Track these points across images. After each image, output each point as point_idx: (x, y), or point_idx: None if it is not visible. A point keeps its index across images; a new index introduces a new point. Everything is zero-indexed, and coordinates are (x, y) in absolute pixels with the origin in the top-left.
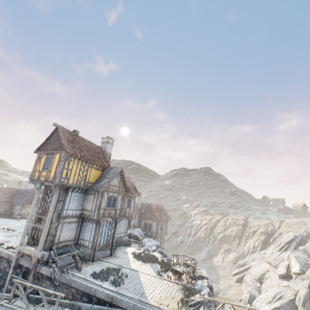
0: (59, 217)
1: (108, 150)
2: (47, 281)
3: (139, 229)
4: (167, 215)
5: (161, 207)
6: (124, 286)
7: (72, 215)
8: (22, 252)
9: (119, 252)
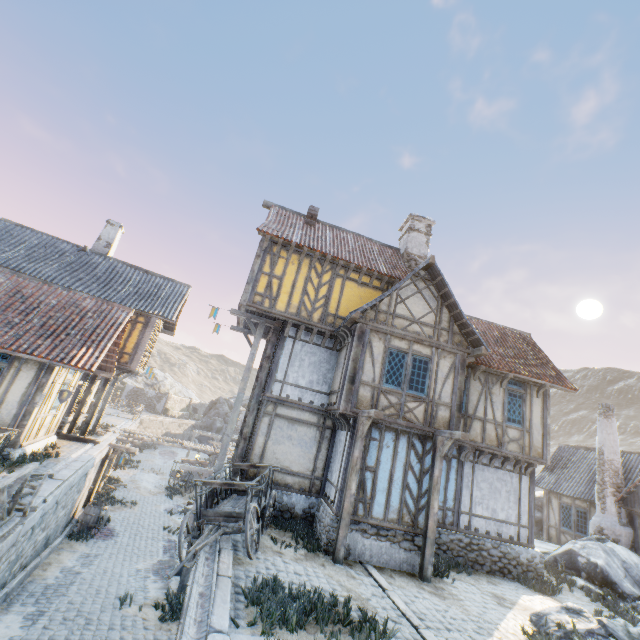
0: (262, 397)
1: (414, 250)
2: None
3: (627, 552)
4: None
5: None
6: None
7: (298, 402)
8: None
9: (473, 586)
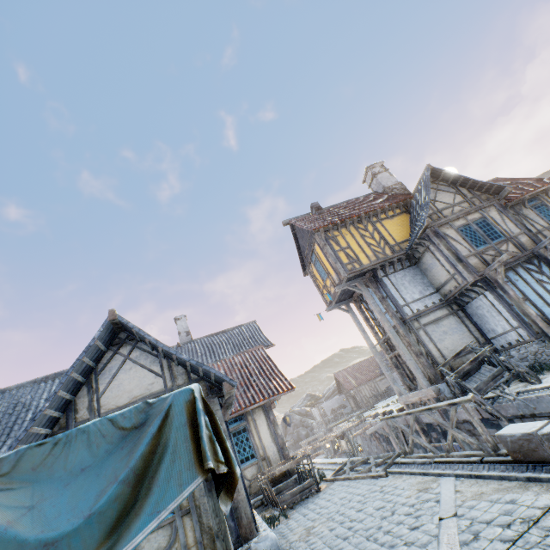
0: (404, 322)
1: (388, 184)
2: (488, 431)
3: None
4: None
5: None
6: None
7: (427, 309)
8: (409, 404)
9: None
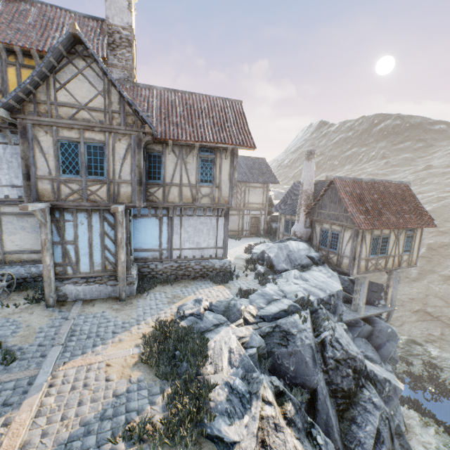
0: None
1: (116, 20)
2: None
3: (298, 244)
4: (418, 213)
5: (395, 189)
6: None
7: (21, 200)
8: None
9: (164, 293)
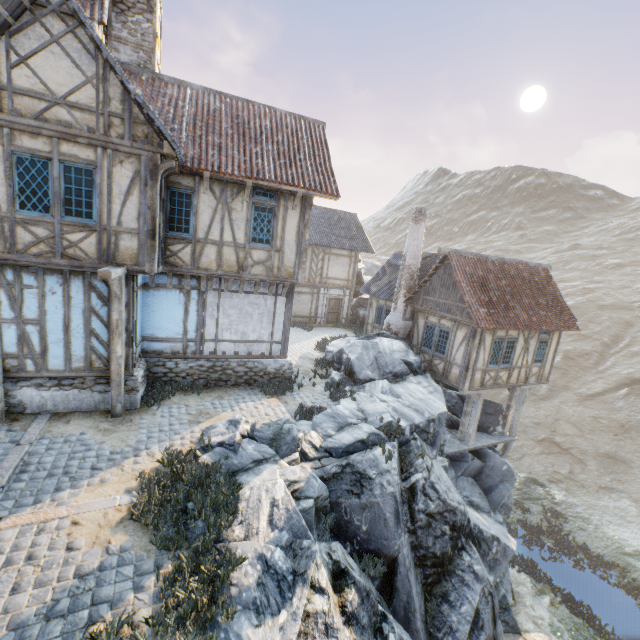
0: None
1: None
2: None
3: (392, 343)
4: (558, 310)
5: (531, 274)
6: None
7: None
8: None
9: (185, 407)
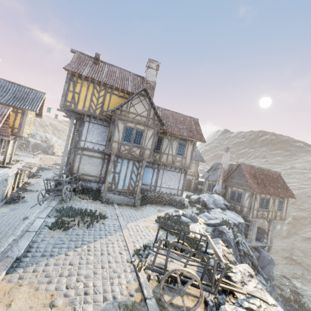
0: (76, 147)
1: (149, 78)
2: None
3: (218, 196)
4: (285, 189)
5: (273, 174)
6: (56, 233)
7: (93, 149)
8: None
9: (153, 207)
